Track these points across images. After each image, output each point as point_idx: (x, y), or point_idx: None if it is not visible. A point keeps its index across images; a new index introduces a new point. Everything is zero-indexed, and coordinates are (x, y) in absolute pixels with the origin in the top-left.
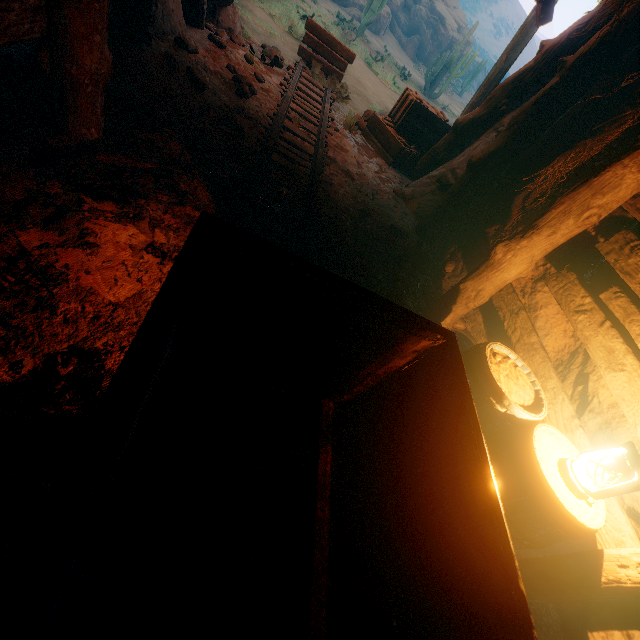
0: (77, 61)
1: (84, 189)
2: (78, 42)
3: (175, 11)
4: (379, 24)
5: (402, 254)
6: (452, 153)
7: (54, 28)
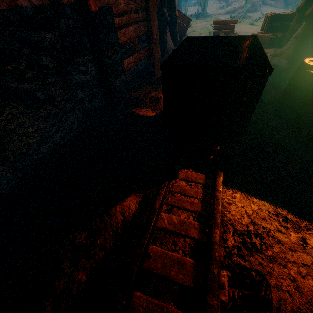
0: (155, 57)
1: (160, 84)
2: (155, 52)
3: (170, 44)
4: (255, 6)
5: (278, 73)
6: (301, 23)
7: (150, 52)
